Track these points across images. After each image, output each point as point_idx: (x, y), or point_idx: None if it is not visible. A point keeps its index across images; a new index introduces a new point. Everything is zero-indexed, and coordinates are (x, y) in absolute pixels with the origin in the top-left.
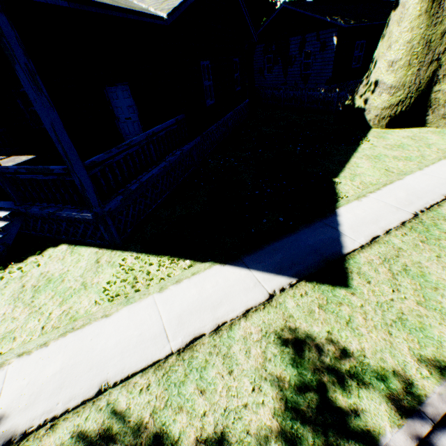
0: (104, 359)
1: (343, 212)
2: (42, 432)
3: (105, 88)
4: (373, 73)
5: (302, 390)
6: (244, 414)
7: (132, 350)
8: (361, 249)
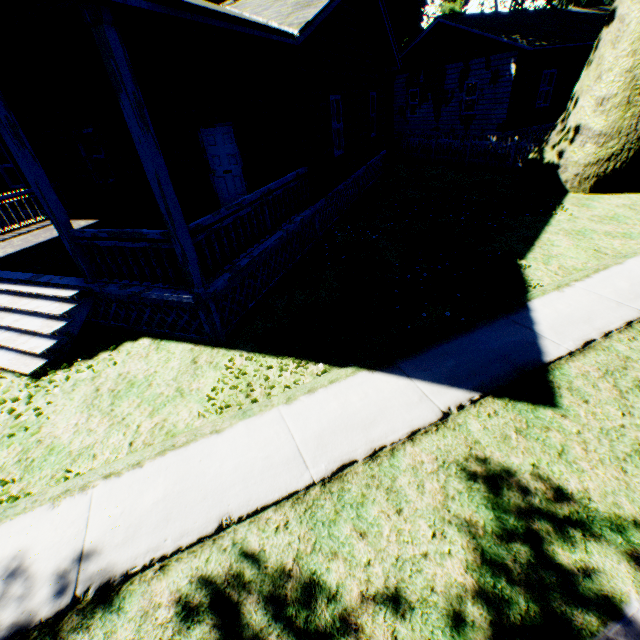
0: (221, 486)
1: (538, 307)
2: (150, 574)
3: (200, 130)
4: (572, 115)
5: (503, 539)
6: (425, 566)
7: (257, 476)
8: (570, 357)
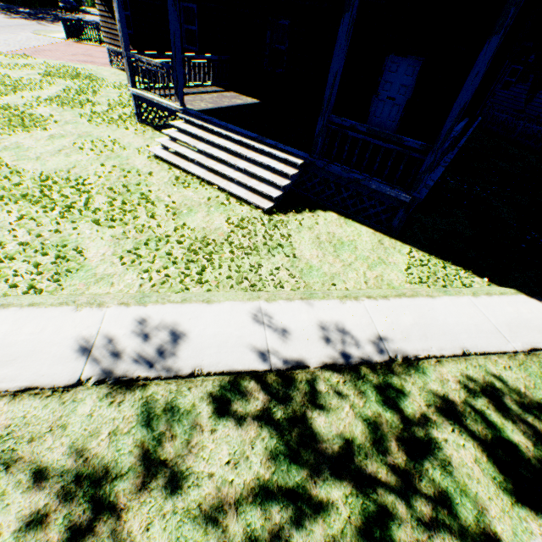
0: (452, 331)
1: None
2: (432, 362)
3: (389, 56)
4: None
5: None
6: None
7: (474, 334)
8: None
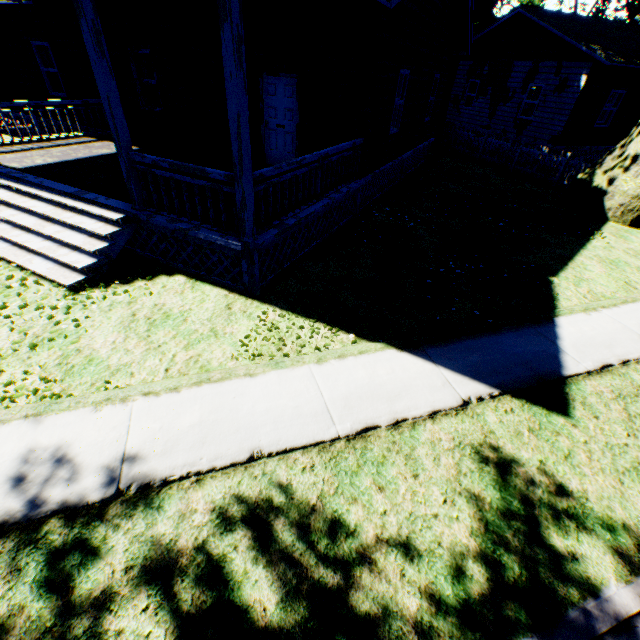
0: (253, 424)
1: (563, 324)
2: (187, 484)
3: (262, 76)
4: (634, 142)
5: (506, 516)
6: (434, 524)
7: (287, 422)
8: (587, 376)
